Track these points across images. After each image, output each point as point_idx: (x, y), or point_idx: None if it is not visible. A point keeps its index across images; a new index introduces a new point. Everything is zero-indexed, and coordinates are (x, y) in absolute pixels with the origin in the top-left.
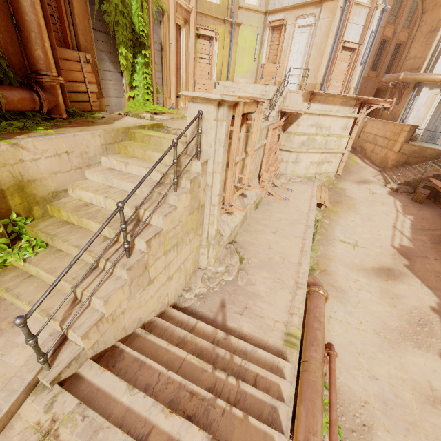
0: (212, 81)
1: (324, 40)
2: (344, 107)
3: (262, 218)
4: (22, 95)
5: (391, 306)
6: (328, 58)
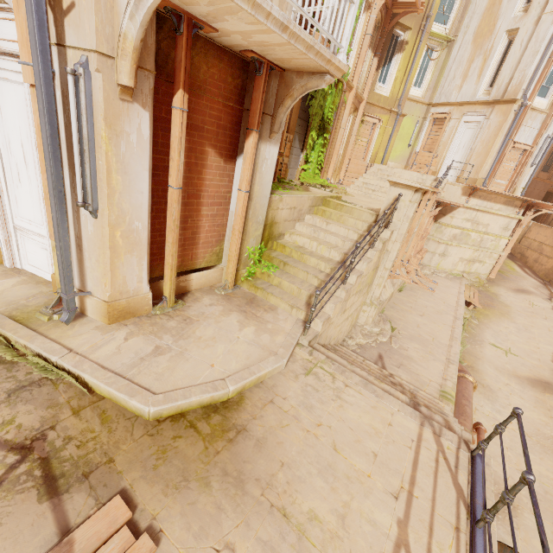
0: (366, 162)
1: (492, 139)
2: (508, 206)
3: (407, 301)
4: None
5: (546, 416)
6: (494, 156)
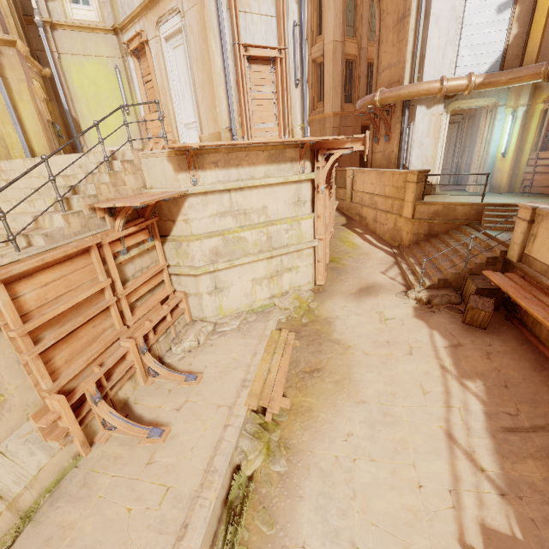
0: None
1: (205, 49)
2: (279, 164)
3: None
4: None
5: None
6: (225, 82)
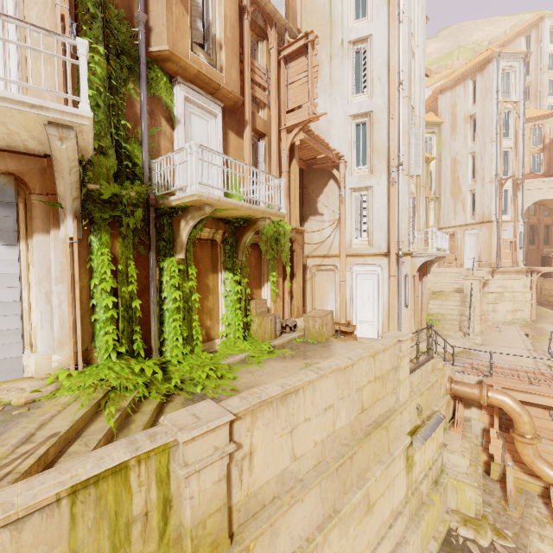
0: None
1: (489, 241)
2: (519, 274)
3: (489, 338)
4: None
5: None
6: (495, 249)
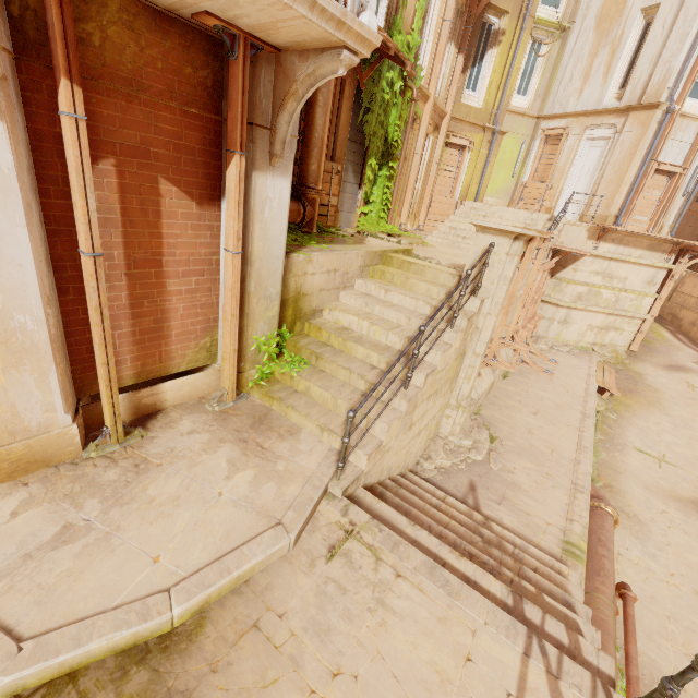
0: (454, 200)
1: (628, 160)
2: (653, 252)
3: (514, 392)
4: (292, 207)
5: None
6: (631, 183)
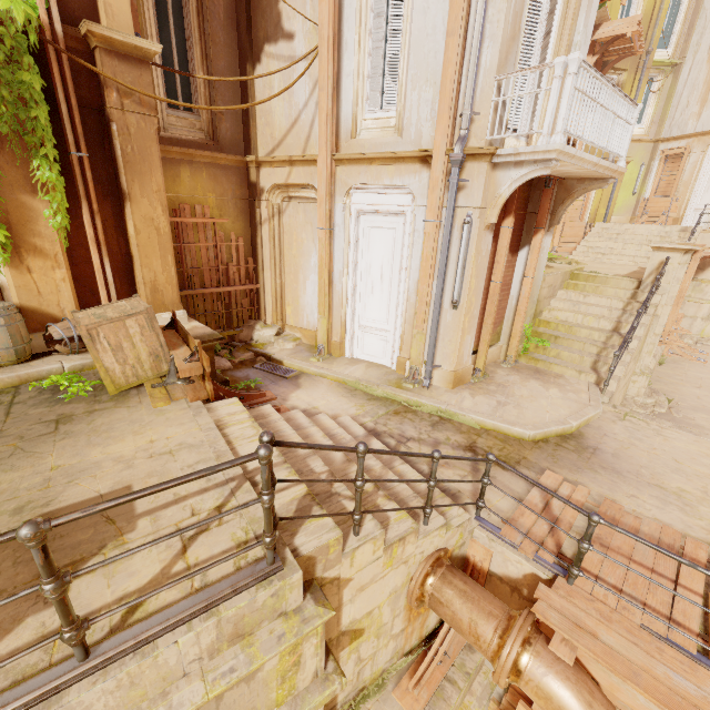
0: (583, 223)
1: None
2: None
3: (673, 374)
4: None
5: None
6: None
